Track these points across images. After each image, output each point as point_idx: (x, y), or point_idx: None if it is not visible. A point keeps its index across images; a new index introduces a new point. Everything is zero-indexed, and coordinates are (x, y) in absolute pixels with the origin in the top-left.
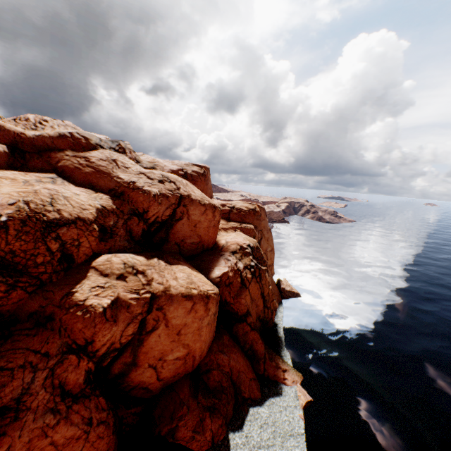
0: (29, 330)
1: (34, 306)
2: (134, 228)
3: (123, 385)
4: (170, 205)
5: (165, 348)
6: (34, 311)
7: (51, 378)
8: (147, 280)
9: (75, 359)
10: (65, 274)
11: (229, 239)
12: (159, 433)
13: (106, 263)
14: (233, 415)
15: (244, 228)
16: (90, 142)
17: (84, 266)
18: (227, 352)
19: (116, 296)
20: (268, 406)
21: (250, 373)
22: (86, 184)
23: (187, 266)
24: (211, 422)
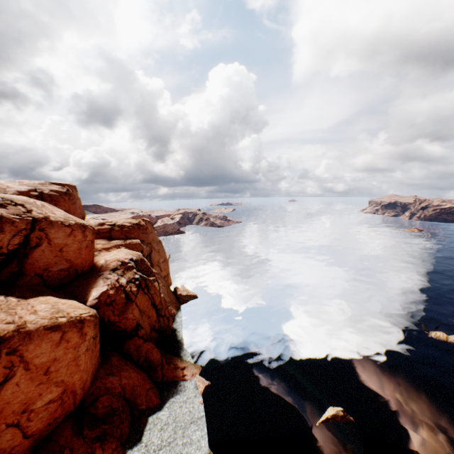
0: None
1: None
2: None
3: None
4: (20, 231)
5: (30, 396)
6: None
7: None
8: None
9: None
10: None
11: (109, 257)
12: None
13: None
14: (130, 432)
15: (129, 244)
16: None
17: None
18: (117, 373)
19: None
20: (169, 407)
21: (147, 384)
22: None
23: (52, 296)
24: (103, 450)
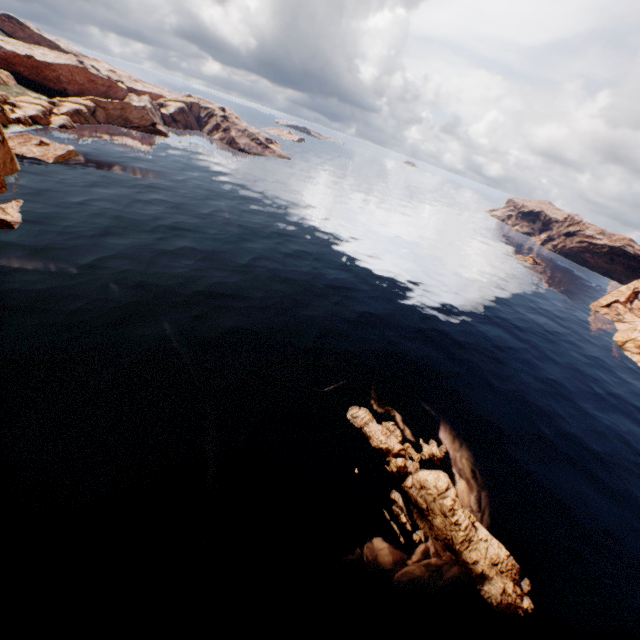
0: None
1: None
2: None
3: None
4: None
5: None
6: None
7: None
8: None
9: None
10: None
11: None
12: None
13: None
14: None
15: None
16: None
17: None
18: None
19: None
20: None
21: None
22: None
23: None
24: None
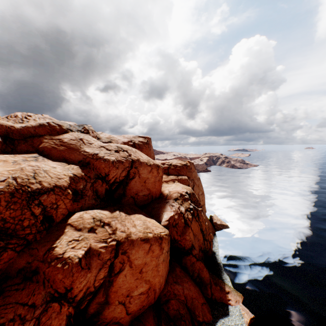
0: (18, 285)
1: (22, 263)
2: (99, 189)
3: (99, 322)
4: (125, 168)
5: (131, 285)
6: (22, 267)
7: None
8: (112, 229)
9: (57, 306)
10: (47, 232)
11: (171, 189)
12: None
13: (79, 220)
14: None
15: (180, 179)
16: (62, 128)
17: (61, 224)
18: (180, 282)
19: (89, 246)
20: None
21: (201, 298)
22: (61, 159)
23: (142, 214)
24: None
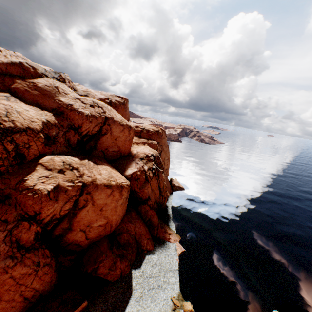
0: None
1: None
2: (71, 138)
3: (62, 242)
4: (98, 123)
5: (92, 219)
6: None
7: (10, 237)
8: (80, 174)
9: (27, 224)
10: (19, 167)
11: (139, 150)
12: (86, 271)
13: (49, 161)
14: (135, 260)
15: (150, 143)
16: (37, 71)
17: (33, 163)
18: (133, 222)
19: (57, 183)
20: (158, 254)
21: (148, 235)
22: (34, 104)
23: (108, 166)
24: (121, 264)
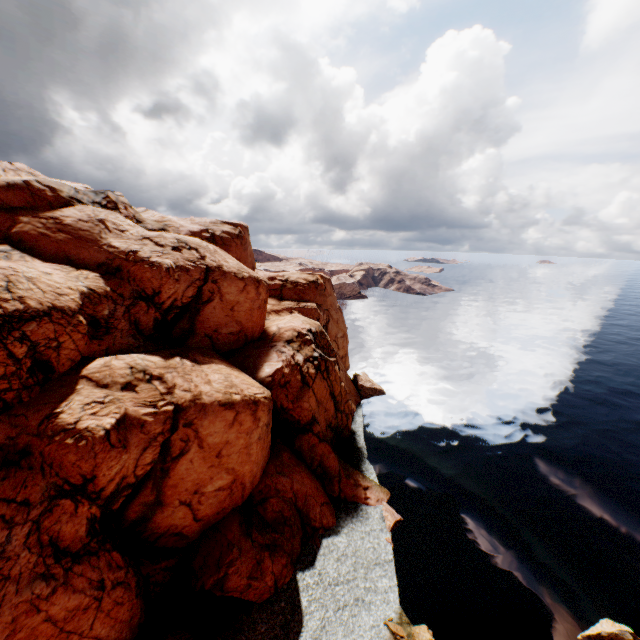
0: None
1: None
2: (142, 318)
3: (146, 533)
4: (193, 282)
5: (202, 477)
6: None
7: (37, 534)
8: (167, 387)
9: (69, 504)
10: (42, 390)
11: (282, 324)
12: (203, 587)
13: (103, 370)
14: (301, 551)
15: (303, 309)
16: (60, 195)
17: (70, 377)
18: (288, 473)
19: (123, 413)
20: (347, 533)
21: (321, 496)
22: (60, 259)
23: (224, 365)
24: (272, 563)
